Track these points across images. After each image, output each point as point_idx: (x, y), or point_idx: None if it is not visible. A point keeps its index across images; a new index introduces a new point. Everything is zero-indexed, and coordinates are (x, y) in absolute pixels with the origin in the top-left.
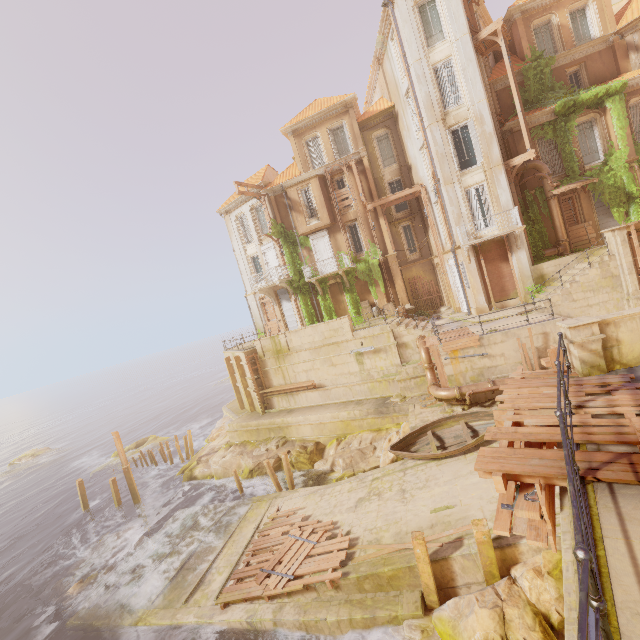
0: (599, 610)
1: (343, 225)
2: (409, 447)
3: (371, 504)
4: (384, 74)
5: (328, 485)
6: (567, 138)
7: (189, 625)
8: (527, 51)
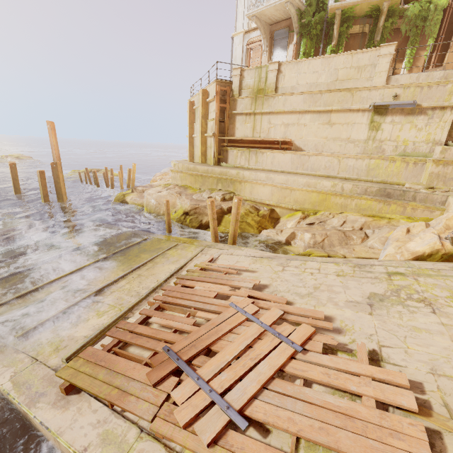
0: None
1: None
2: None
3: (416, 315)
4: None
5: (292, 256)
6: None
7: None
8: None
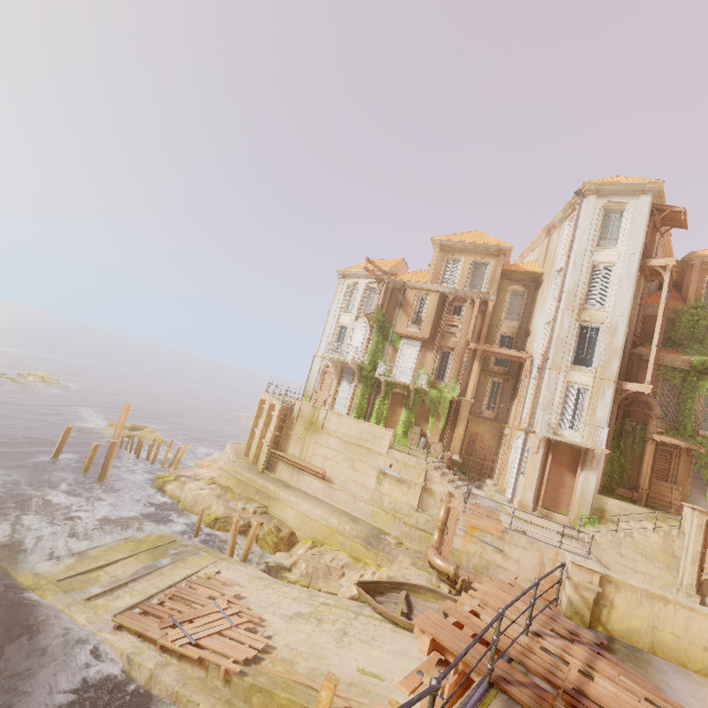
0: None
1: (439, 347)
2: (376, 594)
3: (307, 625)
4: (549, 243)
5: (278, 580)
6: (693, 394)
7: (77, 623)
8: (692, 296)
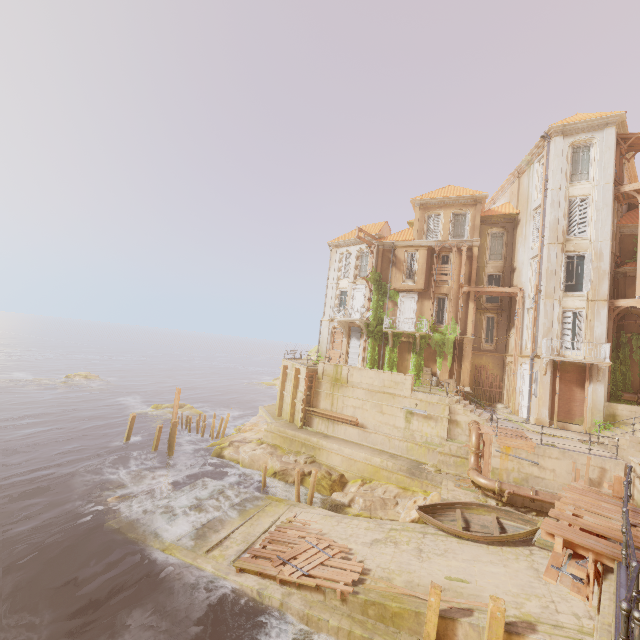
0: (636, 597)
1: (434, 295)
2: (434, 515)
3: (387, 548)
4: (519, 185)
5: (346, 516)
6: None
7: (206, 572)
8: None
